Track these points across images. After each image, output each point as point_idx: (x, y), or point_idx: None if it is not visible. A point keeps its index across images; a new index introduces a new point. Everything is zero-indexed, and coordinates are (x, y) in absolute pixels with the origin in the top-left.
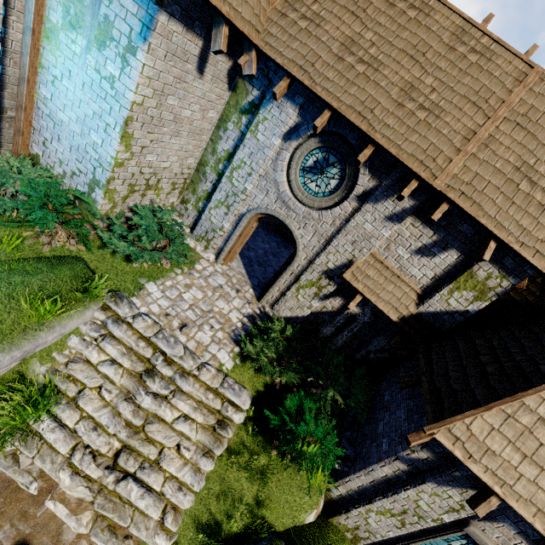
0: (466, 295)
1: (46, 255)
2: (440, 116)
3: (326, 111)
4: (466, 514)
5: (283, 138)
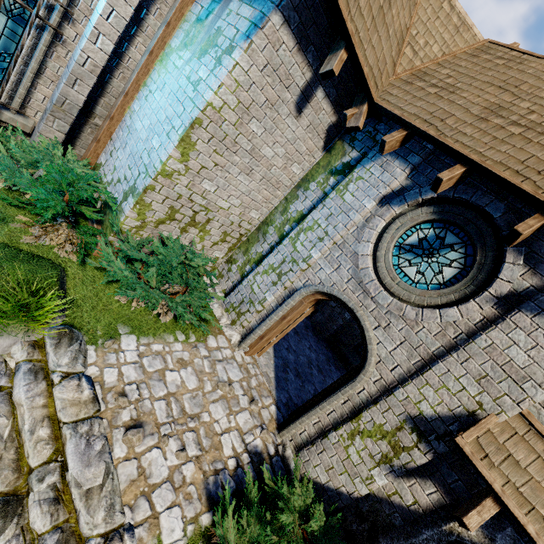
0: None
1: (21, 248)
2: None
3: (458, 166)
4: None
5: (379, 202)
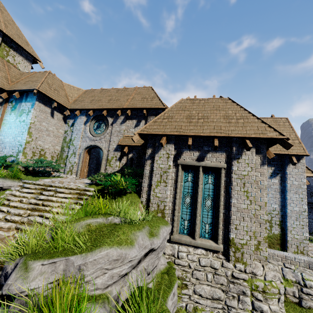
0: None
1: None
2: (119, 100)
3: (91, 110)
4: (171, 155)
5: (84, 125)
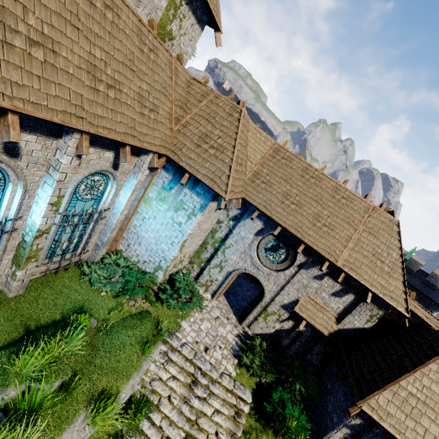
0: (362, 319)
1: (133, 313)
2: (333, 229)
3: (279, 227)
4: None
5: (254, 234)
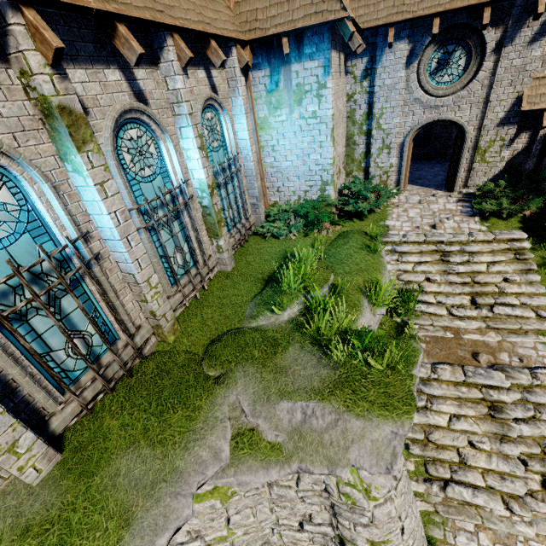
0: None
1: (333, 239)
2: None
3: (435, 20)
4: None
5: (404, 68)
